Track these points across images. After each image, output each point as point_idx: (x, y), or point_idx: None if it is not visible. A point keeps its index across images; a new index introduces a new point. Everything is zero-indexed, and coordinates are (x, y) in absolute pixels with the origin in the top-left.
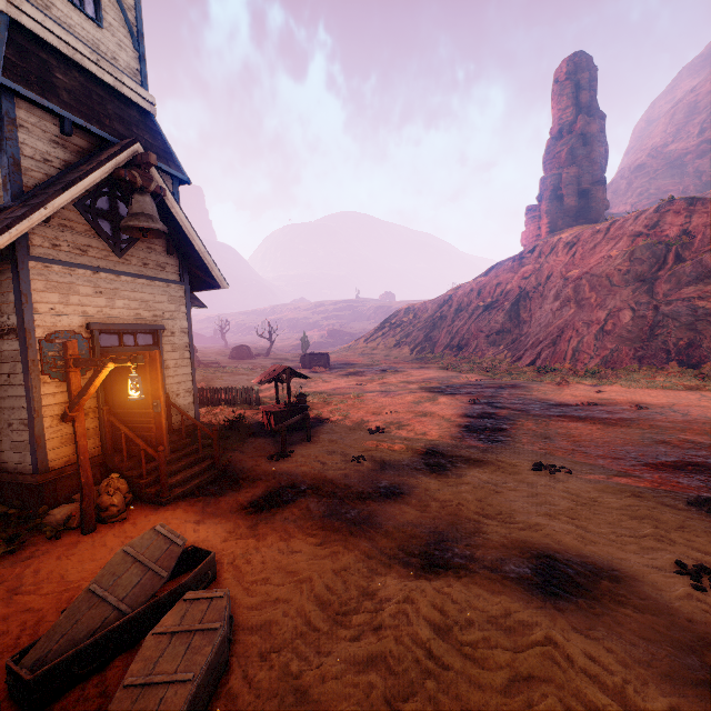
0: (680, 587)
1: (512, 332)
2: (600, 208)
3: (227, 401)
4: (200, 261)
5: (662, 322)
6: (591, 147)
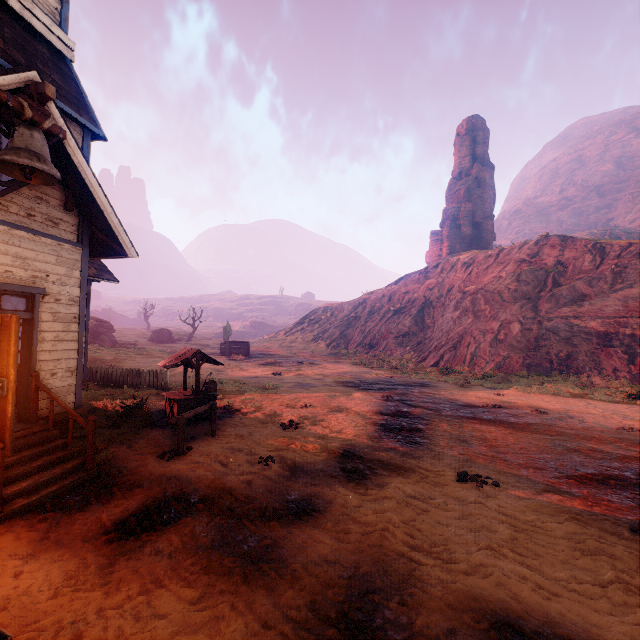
0: None
1: (418, 335)
2: (489, 238)
3: (132, 384)
4: (105, 223)
5: (545, 335)
6: (483, 189)
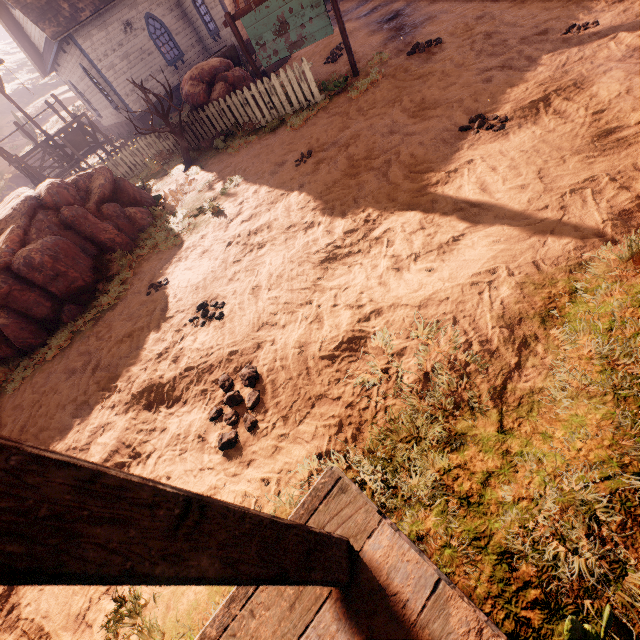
0: None
1: None
2: None
3: None
4: None
5: None
6: None
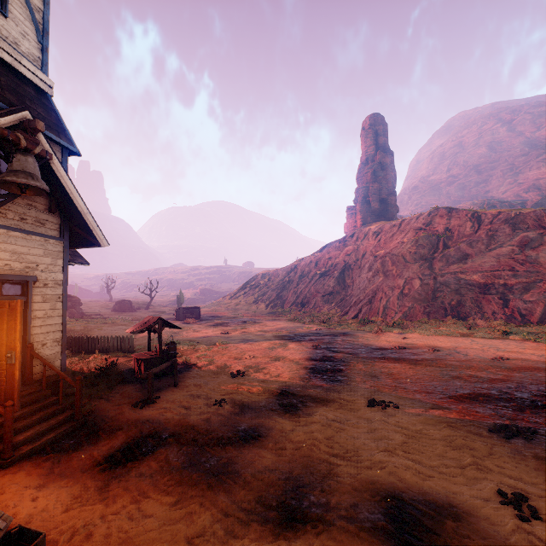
0: (509, 519)
1: (340, 293)
2: (394, 211)
3: (102, 349)
4: (82, 221)
5: (440, 288)
6: (386, 171)
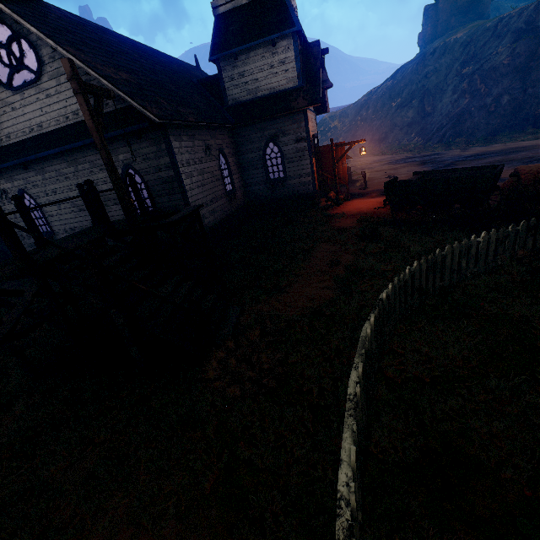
0: None
1: (420, 123)
2: (487, 1)
3: None
4: (322, 100)
5: (527, 101)
6: None
